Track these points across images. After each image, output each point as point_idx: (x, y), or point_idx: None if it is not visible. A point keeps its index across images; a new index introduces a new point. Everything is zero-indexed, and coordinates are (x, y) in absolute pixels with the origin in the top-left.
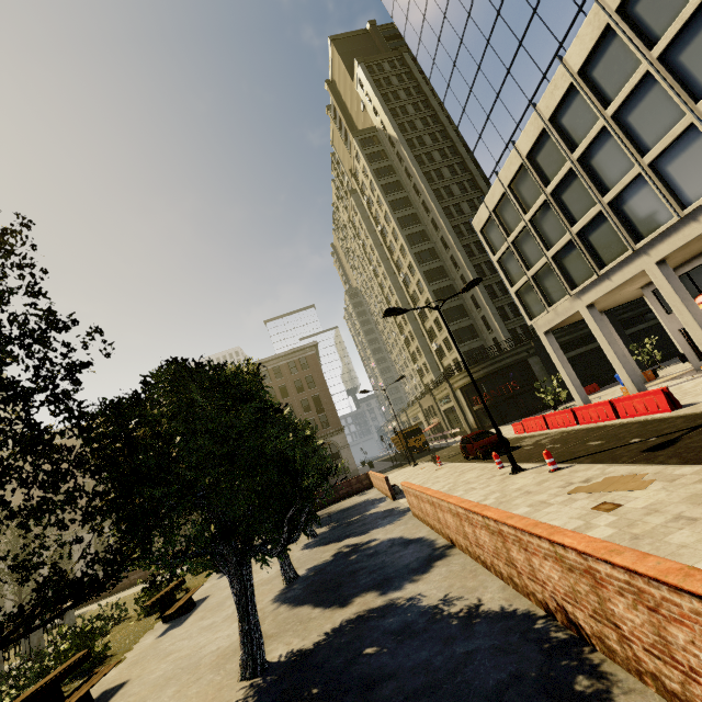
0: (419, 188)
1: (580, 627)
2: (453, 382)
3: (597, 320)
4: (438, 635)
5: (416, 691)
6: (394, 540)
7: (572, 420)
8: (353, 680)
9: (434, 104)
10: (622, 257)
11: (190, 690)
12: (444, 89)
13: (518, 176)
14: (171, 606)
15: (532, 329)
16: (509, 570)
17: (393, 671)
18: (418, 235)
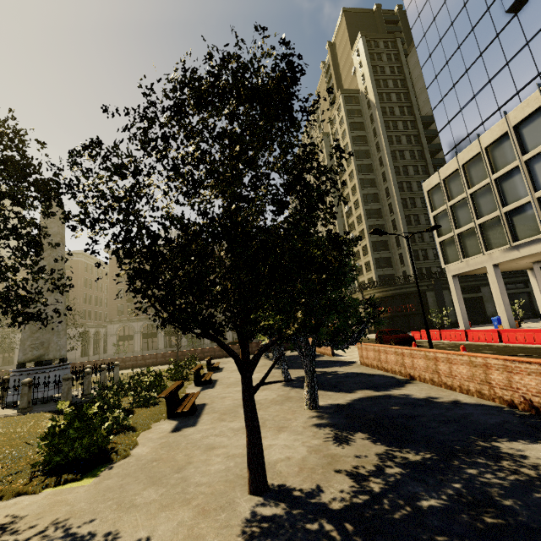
0: (381, 146)
1: (540, 409)
2: (366, 294)
3: (497, 276)
4: (439, 407)
5: (444, 421)
6: (357, 373)
7: (463, 337)
8: (395, 415)
9: (409, 85)
10: (534, 237)
11: (269, 409)
12: (432, 79)
13: (472, 160)
14: (201, 377)
15: (435, 272)
16: (480, 387)
17: (420, 414)
18: (369, 181)
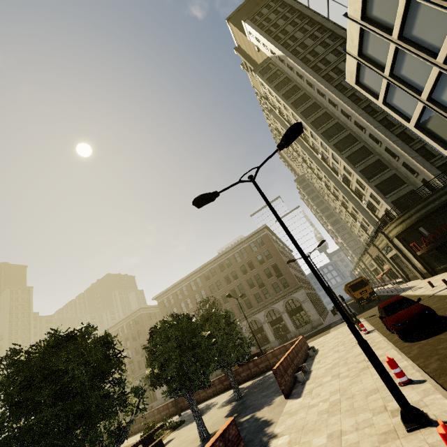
0: (310, 81)
1: None
2: (387, 232)
3: None
4: None
5: None
6: None
7: None
8: None
9: (308, 13)
10: None
11: None
12: None
13: None
14: None
15: None
16: None
17: None
18: (321, 118)
